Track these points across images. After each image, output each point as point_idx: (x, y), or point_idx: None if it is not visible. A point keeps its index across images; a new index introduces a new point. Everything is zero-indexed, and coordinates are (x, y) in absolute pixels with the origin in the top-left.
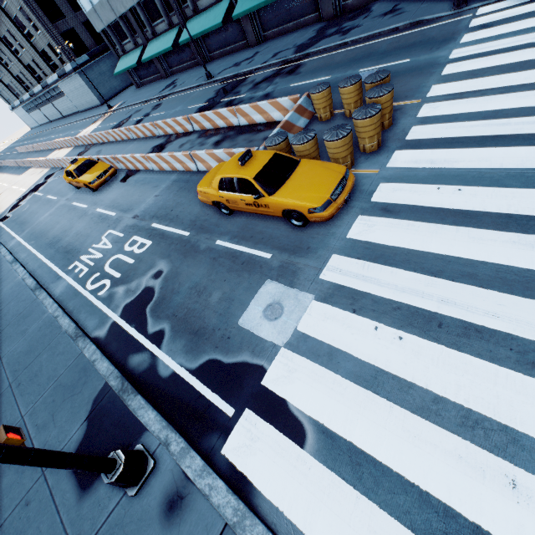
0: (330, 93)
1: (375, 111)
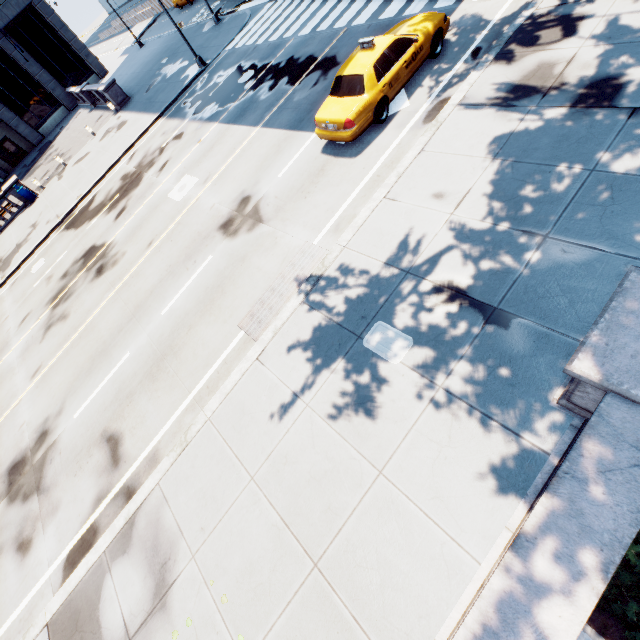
0: None
1: None
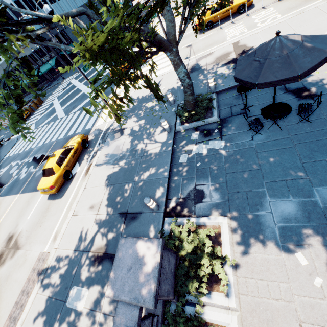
0: (34, 101)
1: (33, 103)
